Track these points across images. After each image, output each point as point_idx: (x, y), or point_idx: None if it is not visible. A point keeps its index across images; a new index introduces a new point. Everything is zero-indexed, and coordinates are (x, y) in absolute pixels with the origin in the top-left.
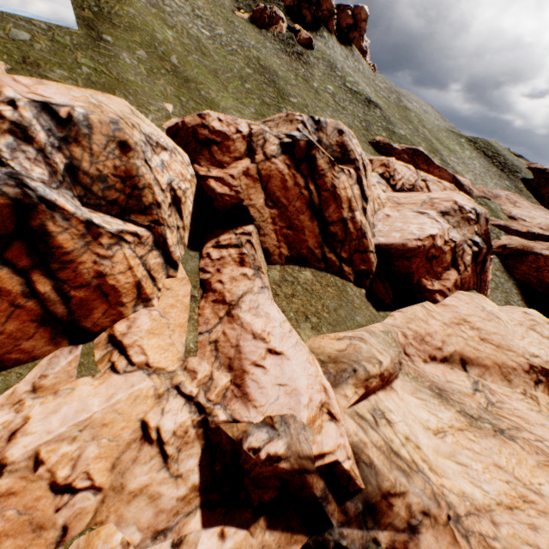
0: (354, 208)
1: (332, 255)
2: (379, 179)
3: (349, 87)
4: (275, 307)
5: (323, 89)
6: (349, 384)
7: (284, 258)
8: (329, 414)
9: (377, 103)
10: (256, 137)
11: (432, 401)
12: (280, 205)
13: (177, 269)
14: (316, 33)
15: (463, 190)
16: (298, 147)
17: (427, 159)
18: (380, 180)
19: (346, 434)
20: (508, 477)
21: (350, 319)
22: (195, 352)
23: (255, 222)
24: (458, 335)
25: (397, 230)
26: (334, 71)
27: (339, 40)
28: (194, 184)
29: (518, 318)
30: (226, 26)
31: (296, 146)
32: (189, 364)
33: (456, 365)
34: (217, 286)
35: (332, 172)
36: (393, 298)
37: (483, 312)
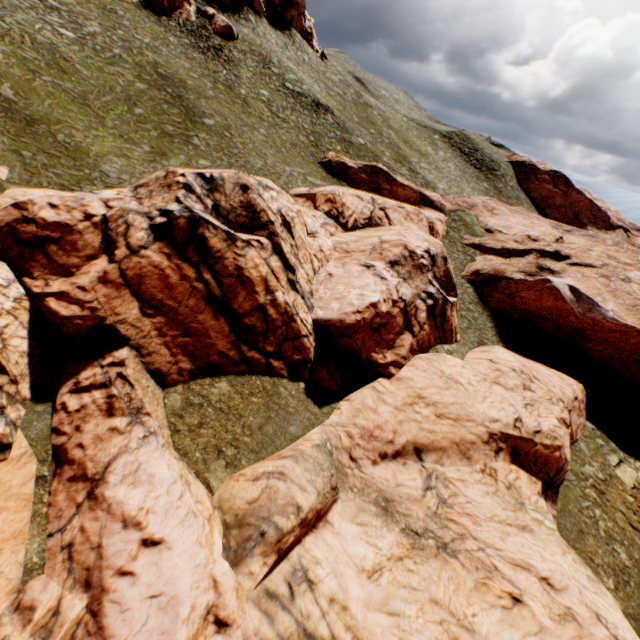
0: (273, 287)
1: (254, 352)
2: (326, 219)
3: (290, 88)
4: (166, 460)
5: (255, 96)
6: (256, 555)
7: (187, 374)
8: (217, 623)
9: (329, 105)
10: (115, 222)
11: (375, 524)
12: (166, 309)
13: (7, 449)
14: (240, 17)
15: (434, 207)
16: (178, 227)
17: (388, 176)
18: (327, 220)
19: (244, 638)
20: (443, 614)
21: (281, 434)
22: (41, 569)
23: (131, 342)
24: (411, 420)
25: (338, 297)
26: (268, 68)
27: (272, 23)
28: (23, 309)
29: (483, 370)
30: (102, 17)
31: (174, 226)
32: (26, 596)
33: (411, 457)
34: (76, 454)
35: (234, 251)
36: (342, 382)
37: (441, 379)
